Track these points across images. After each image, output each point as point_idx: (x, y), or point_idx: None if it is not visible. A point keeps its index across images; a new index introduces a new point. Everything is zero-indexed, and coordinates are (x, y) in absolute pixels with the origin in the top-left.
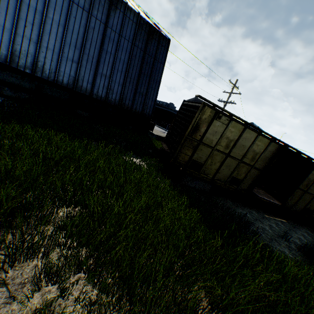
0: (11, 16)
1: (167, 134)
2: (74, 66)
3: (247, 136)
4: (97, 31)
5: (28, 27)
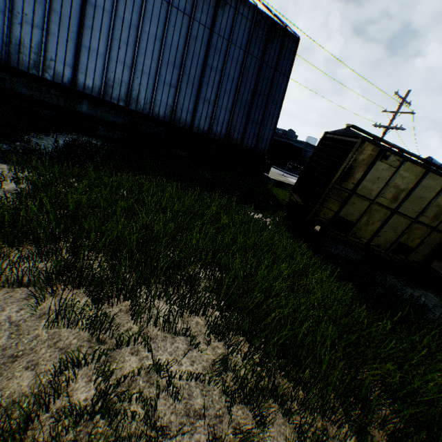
0: (104, 38)
1: (297, 180)
2: (172, 92)
3: (429, 183)
4: (200, 41)
5: (122, 48)
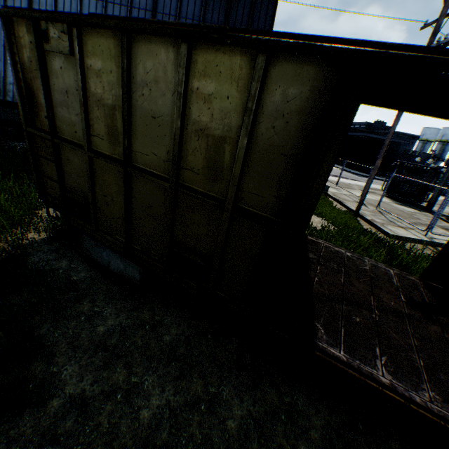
0: None
1: None
2: None
3: (149, 69)
4: None
5: None
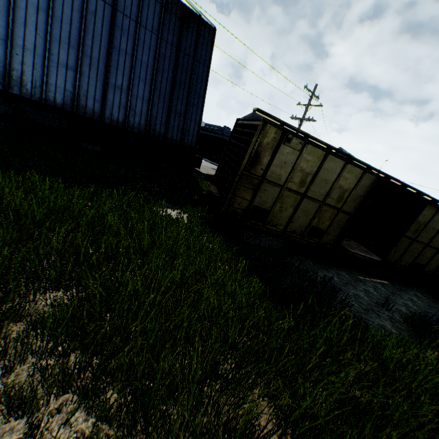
0: None
1: (216, 170)
2: (71, 75)
3: (330, 165)
4: (101, 18)
5: None
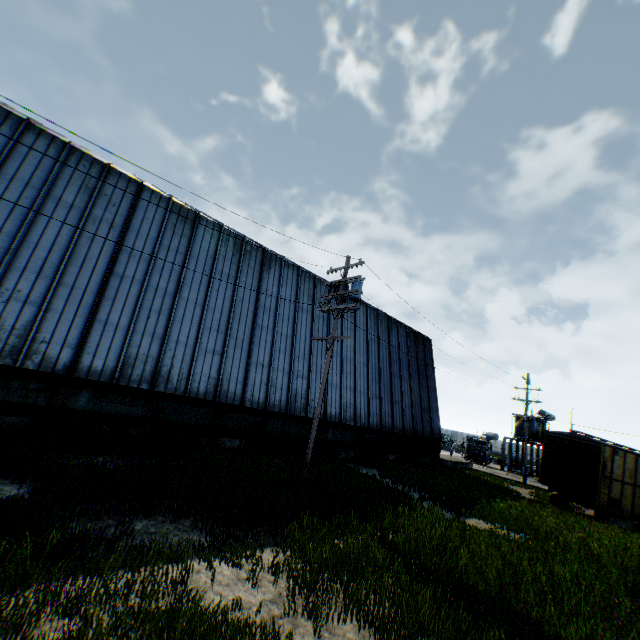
0: (338, 373)
1: (542, 470)
2: (377, 402)
3: (639, 462)
4: (385, 357)
5: (348, 377)
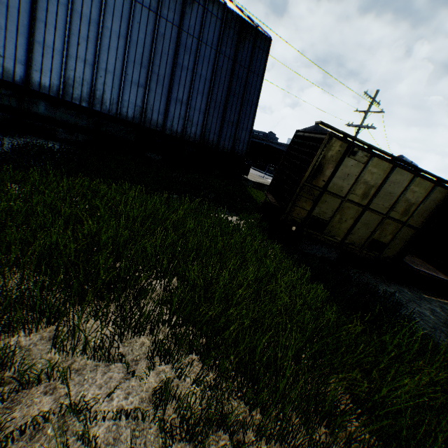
0: (61, 33)
1: (272, 180)
2: (141, 92)
3: (397, 178)
4: (168, 39)
5: (82, 44)
